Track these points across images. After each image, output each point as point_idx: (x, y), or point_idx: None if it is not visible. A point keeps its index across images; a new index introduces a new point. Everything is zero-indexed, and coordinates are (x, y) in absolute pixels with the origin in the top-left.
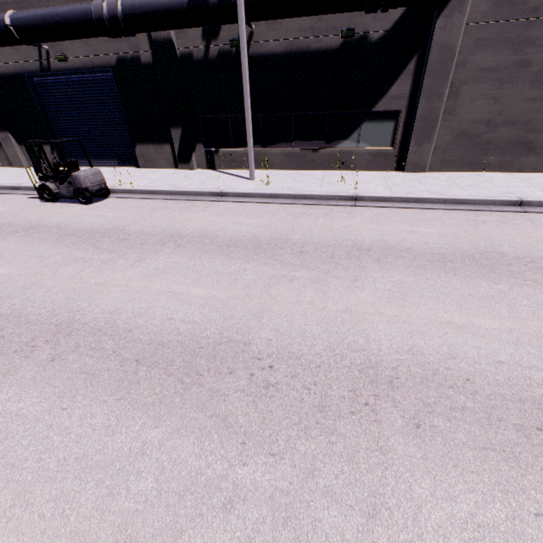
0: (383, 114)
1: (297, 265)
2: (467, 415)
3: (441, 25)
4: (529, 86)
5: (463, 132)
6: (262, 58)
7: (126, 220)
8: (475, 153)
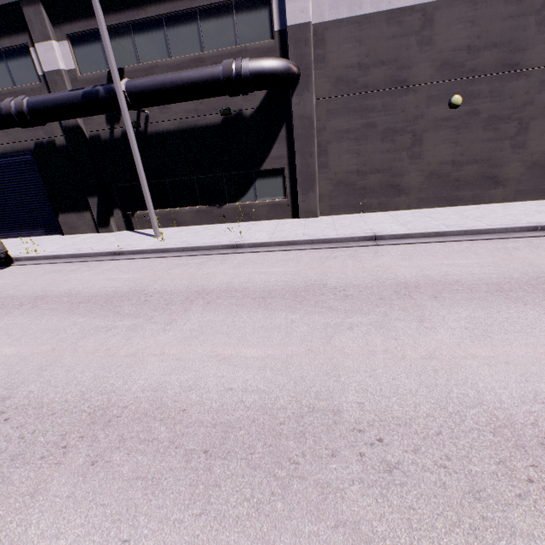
0: (271, 172)
1: (128, 315)
2: (151, 446)
3: (296, 102)
4: (381, 142)
5: (340, 181)
6: (160, 134)
7: (8, 286)
8: (355, 197)
